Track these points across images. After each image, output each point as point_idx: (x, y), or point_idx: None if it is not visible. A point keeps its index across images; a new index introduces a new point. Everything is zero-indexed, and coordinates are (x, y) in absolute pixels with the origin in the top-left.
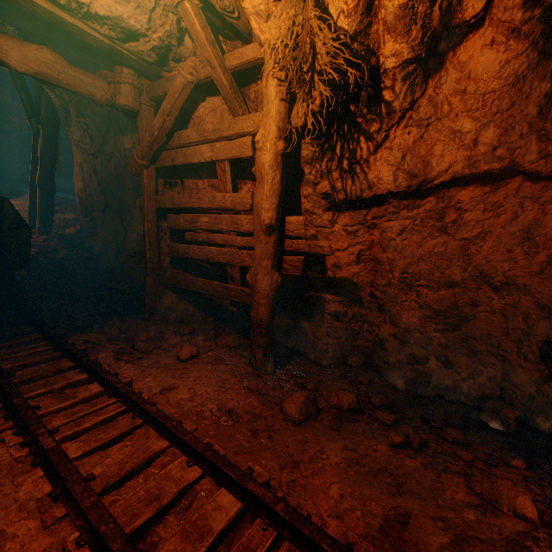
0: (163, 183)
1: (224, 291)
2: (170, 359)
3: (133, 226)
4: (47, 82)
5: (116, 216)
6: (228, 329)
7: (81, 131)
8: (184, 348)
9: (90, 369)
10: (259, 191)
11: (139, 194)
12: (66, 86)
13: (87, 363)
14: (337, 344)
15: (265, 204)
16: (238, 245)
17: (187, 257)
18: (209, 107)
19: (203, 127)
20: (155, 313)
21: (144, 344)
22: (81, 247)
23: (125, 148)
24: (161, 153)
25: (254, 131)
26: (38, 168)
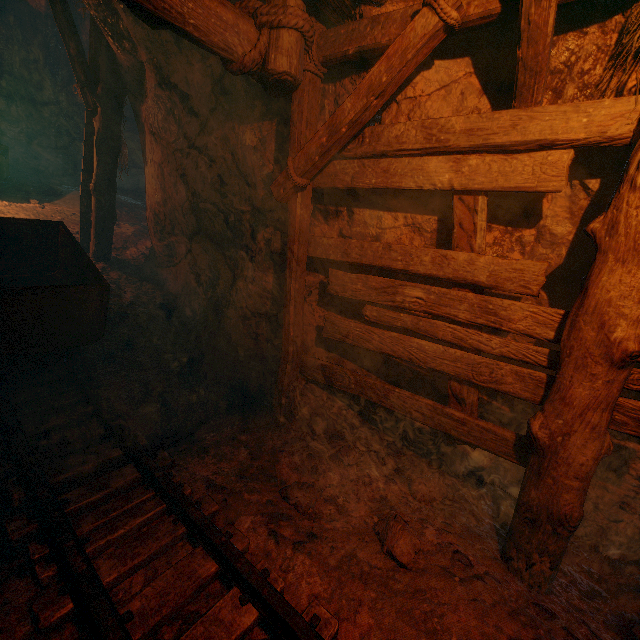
0: (311, 210)
1: (444, 419)
2: (368, 547)
3: (250, 272)
4: (161, 19)
5: (212, 248)
6: (410, 453)
7: (163, 111)
8: (398, 535)
9: (257, 594)
10: (616, 277)
11: (264, 223)
12: (192, 30)
13: (252, 583)
14: (639, 525)
15: (631, 309)
16: (491, 351)
17: (365, 346)
18: (436, 80)
19: (440, 121)
20: (293, 418)
21: (303, 495)
22: (151, 281)
23: (244, 146)
24: (328, 163)
25: (587, 139)
26: (93, 166)
